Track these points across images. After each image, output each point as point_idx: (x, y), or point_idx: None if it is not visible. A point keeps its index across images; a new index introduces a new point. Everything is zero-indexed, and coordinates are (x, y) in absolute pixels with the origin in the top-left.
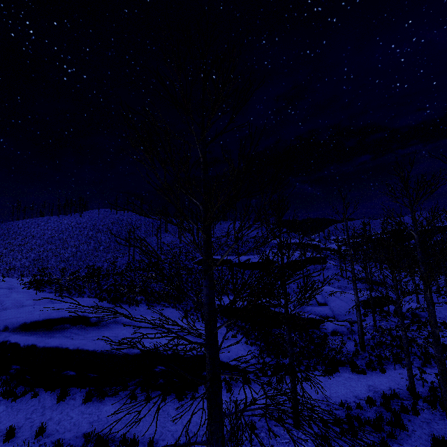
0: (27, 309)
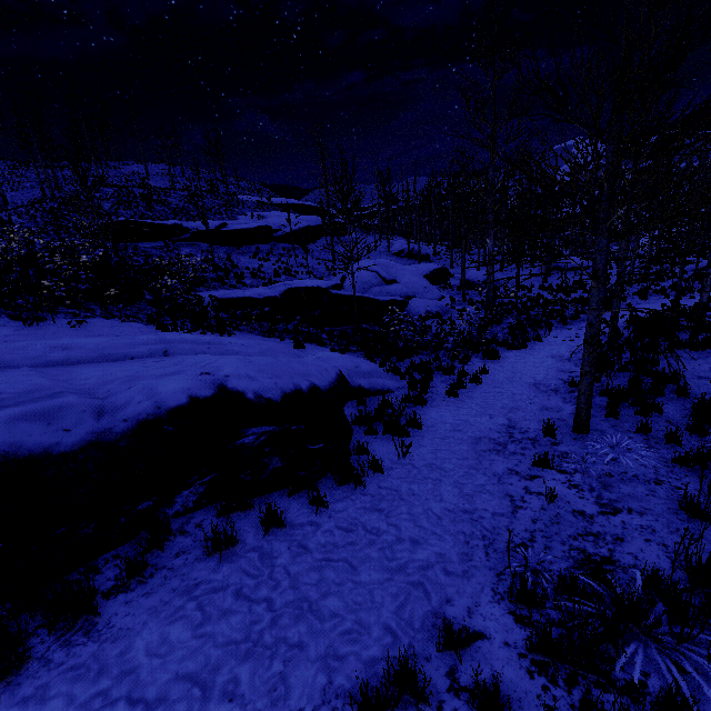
0: None
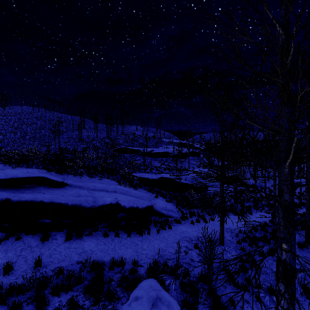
0: None
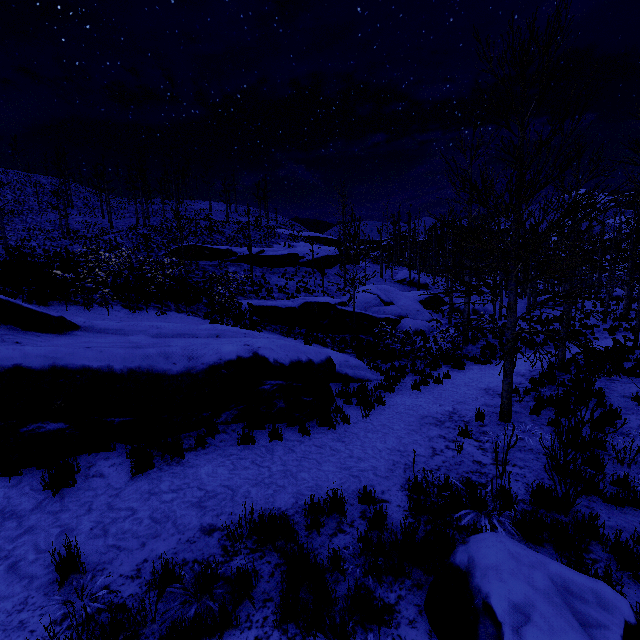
0: None
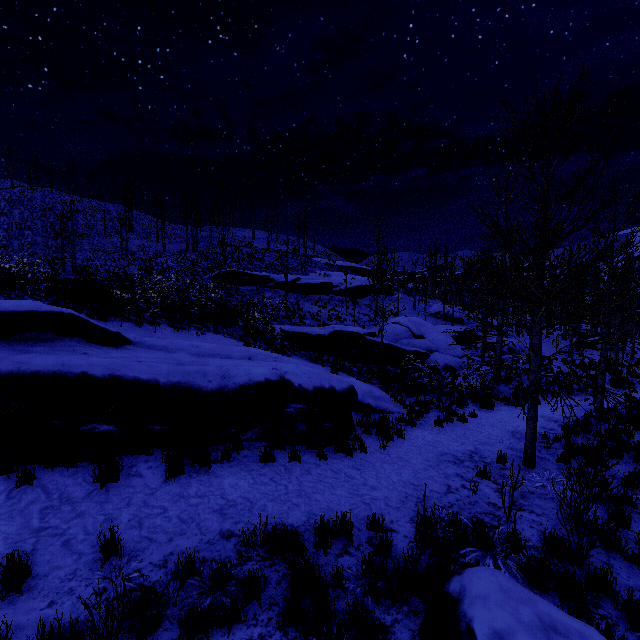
0: None
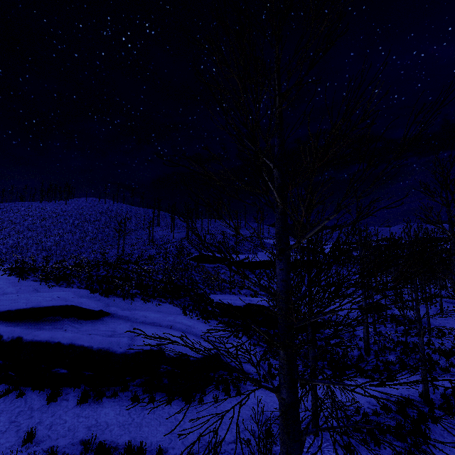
0: (11, 297)
